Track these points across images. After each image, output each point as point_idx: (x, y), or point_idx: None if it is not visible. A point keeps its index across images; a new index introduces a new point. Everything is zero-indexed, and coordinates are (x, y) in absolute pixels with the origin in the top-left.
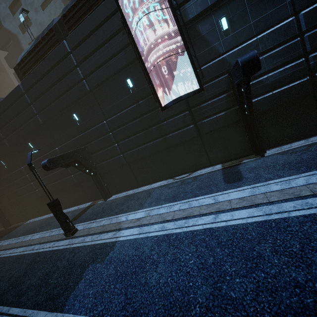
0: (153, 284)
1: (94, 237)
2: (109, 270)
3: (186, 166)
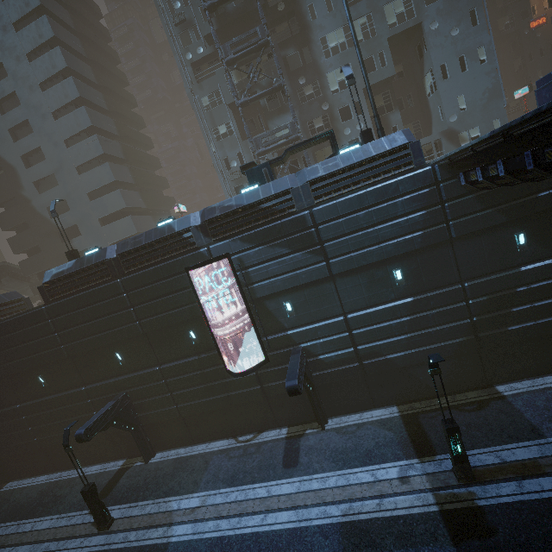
0: None
1: (140, 533)
2: None
3: (252, 425)
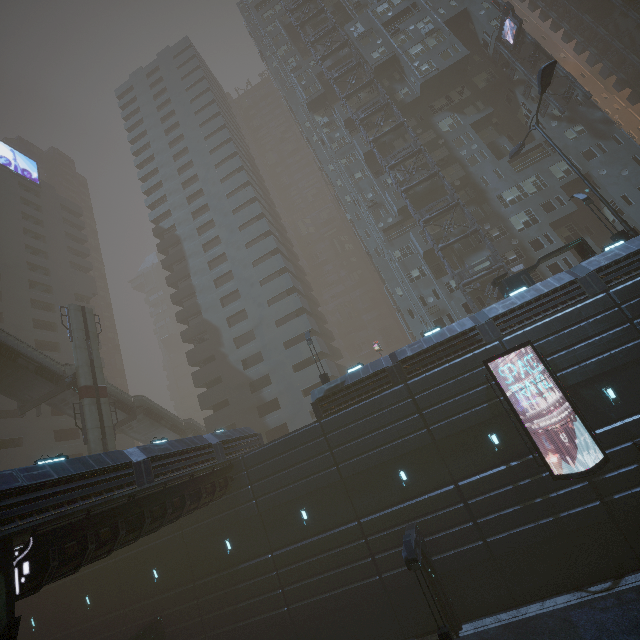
0: None
1: None
2: None
3: (601, 566)
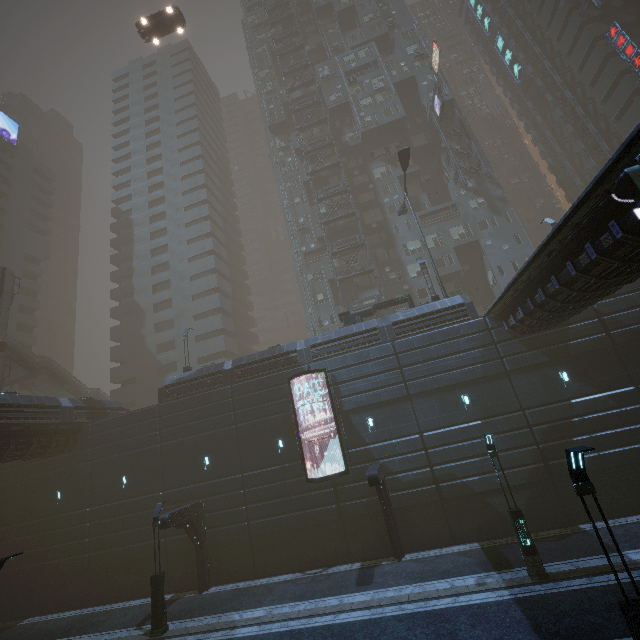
0: None
1: (200, 635)
2: None
3: (322, 556)
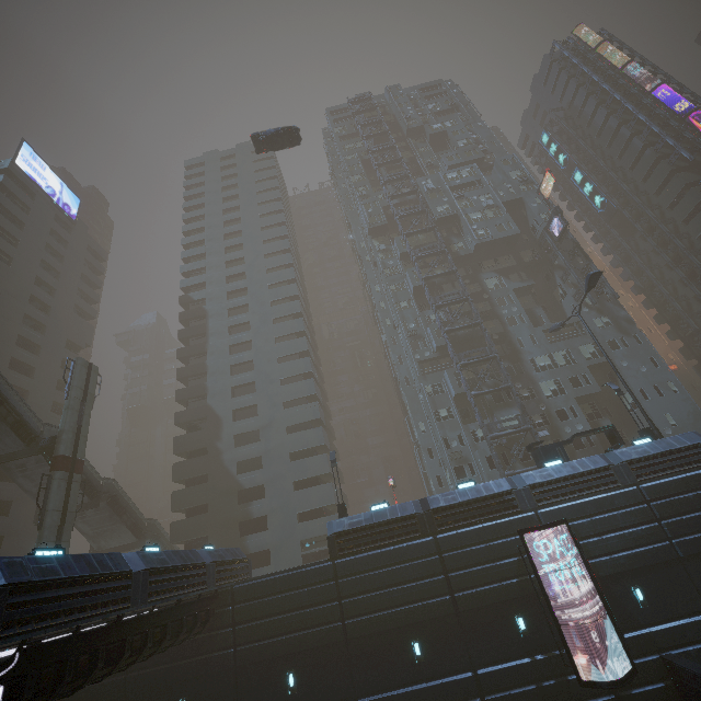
0: None
1: None
2: None
3: None
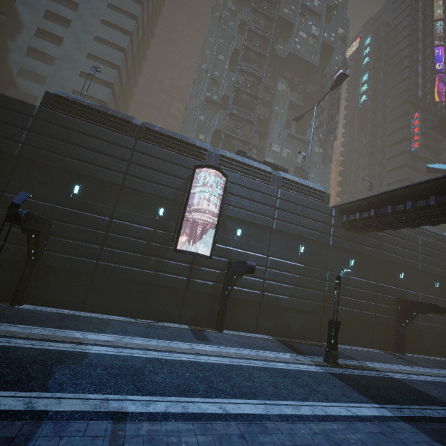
0: (160, 381)
1: (34, 341)
2: (97, 370)
3: (156, 312)
